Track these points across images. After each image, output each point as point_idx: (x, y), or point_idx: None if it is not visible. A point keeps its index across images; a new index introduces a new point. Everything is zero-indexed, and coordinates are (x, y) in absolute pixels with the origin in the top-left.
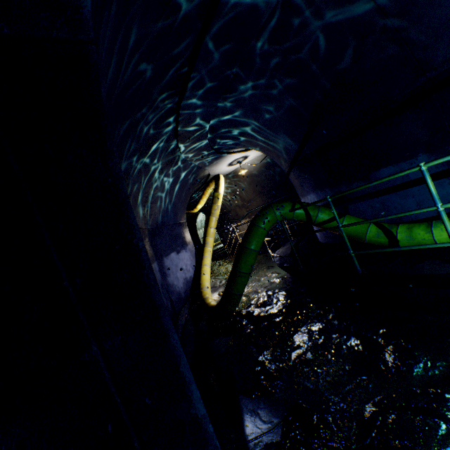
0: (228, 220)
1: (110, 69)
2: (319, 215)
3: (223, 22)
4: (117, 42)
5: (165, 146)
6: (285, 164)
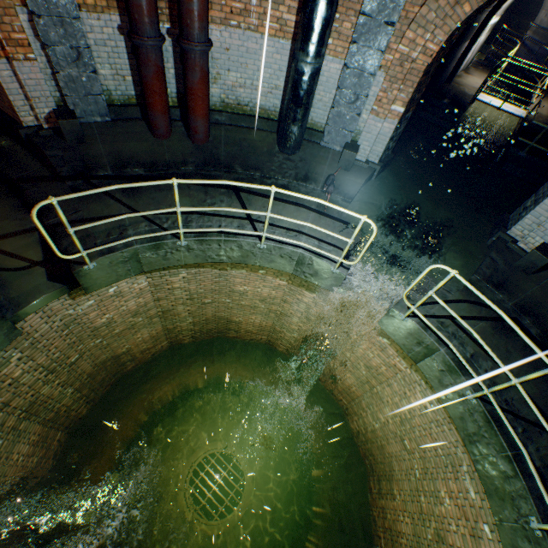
0: None
1: None
2: None
3: None
4: None
5: None
6: None
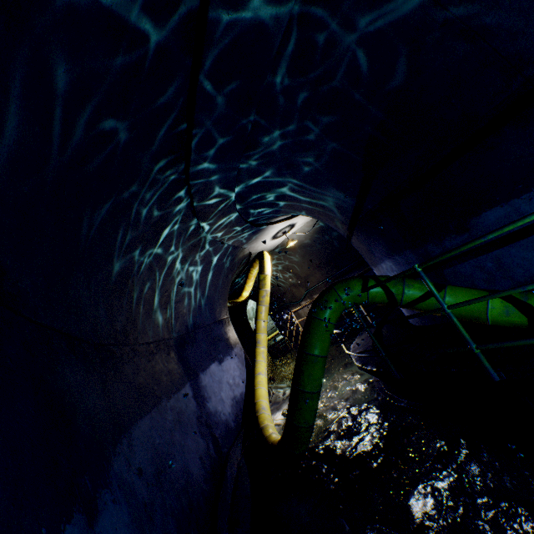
0: (284, 304)
1: (11, 122)
2: (406, 291)
3: (219, 53)
4: (15, 77)
5: (183, 228)
6: (343, 226)
